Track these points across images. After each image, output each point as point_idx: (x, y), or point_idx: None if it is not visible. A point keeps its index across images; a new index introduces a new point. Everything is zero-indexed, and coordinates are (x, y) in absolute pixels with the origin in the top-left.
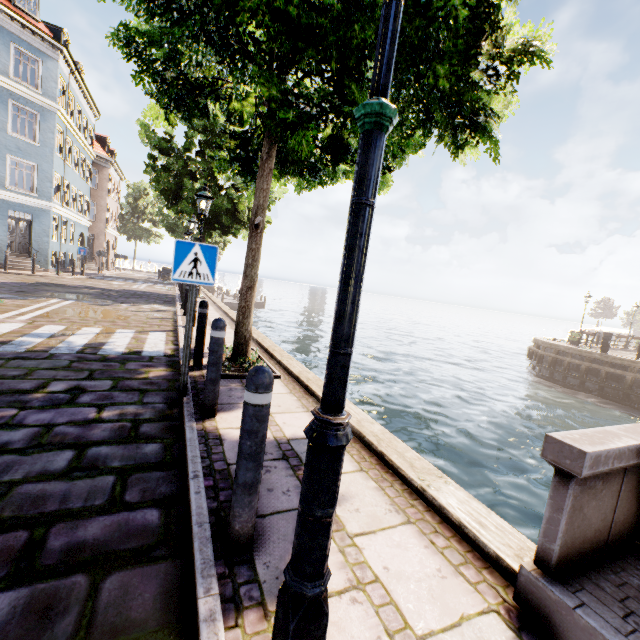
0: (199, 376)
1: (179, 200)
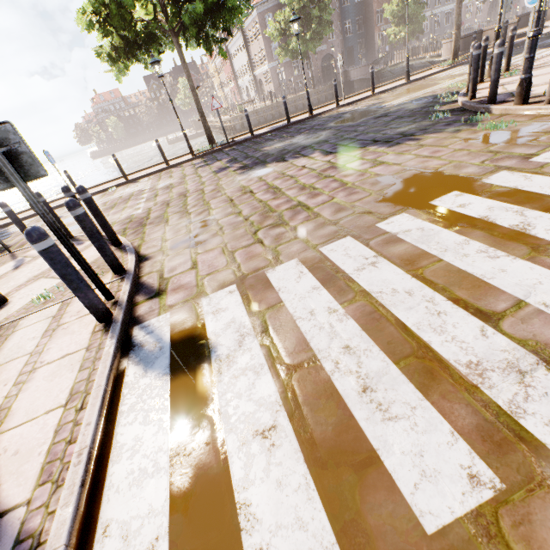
0: None
1: None
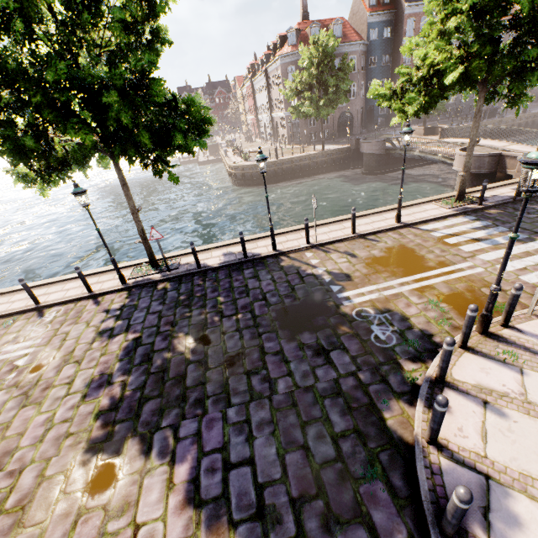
0: (491, 203)
1: (173, 132)
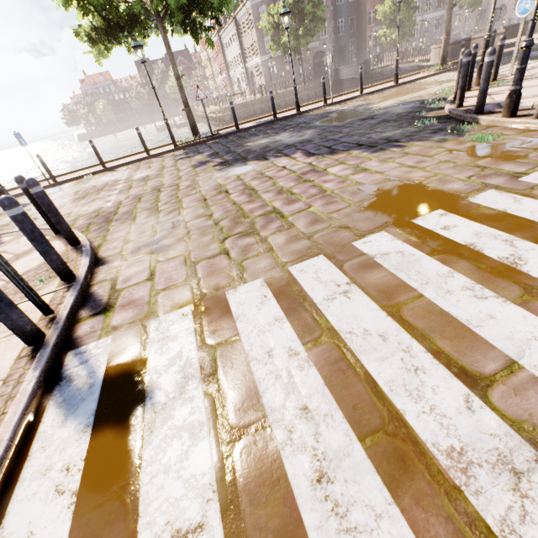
0: None
1: None
